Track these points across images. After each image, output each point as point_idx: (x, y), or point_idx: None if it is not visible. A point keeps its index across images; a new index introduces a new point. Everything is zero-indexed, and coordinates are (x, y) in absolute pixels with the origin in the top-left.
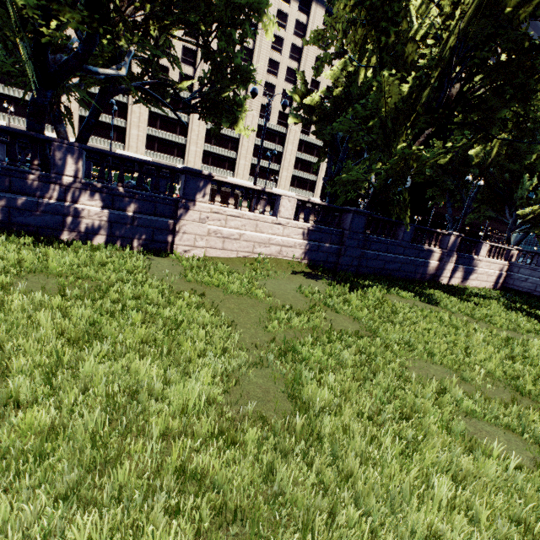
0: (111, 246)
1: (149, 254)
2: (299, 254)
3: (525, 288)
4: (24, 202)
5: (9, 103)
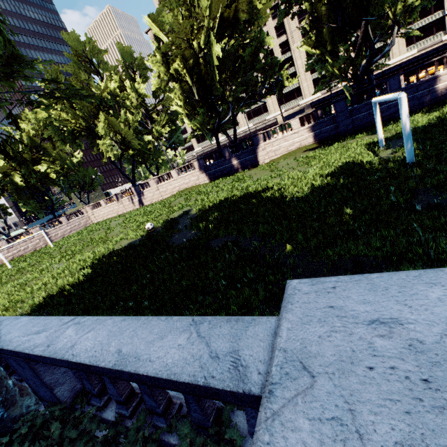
0: (242, 171)
1: (252, 168)
2: (311, 140)
3: None
4: (223, 168)
5: None
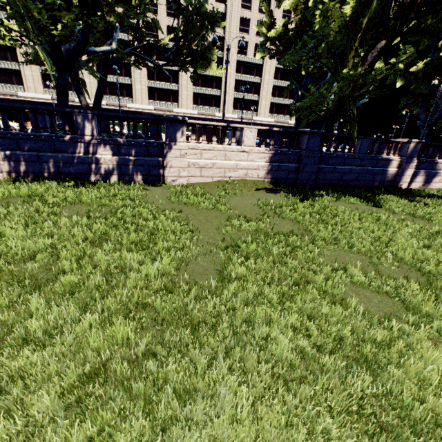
0: (122, 182)
1: (148, 185)
2: (263, 174)
3: None
4: (65, 158)
5: (50, 80)
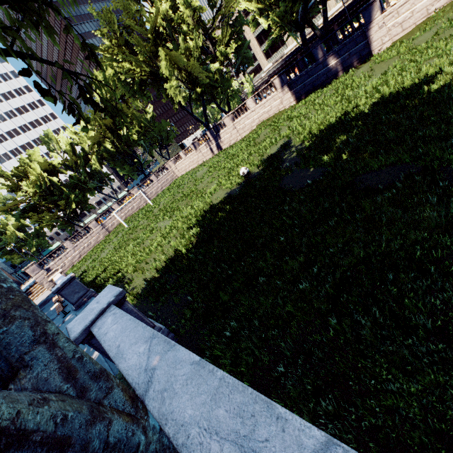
0: (345, 73)
1: (361, 65)
2: None
3: None
4: (314, 78)
5: None
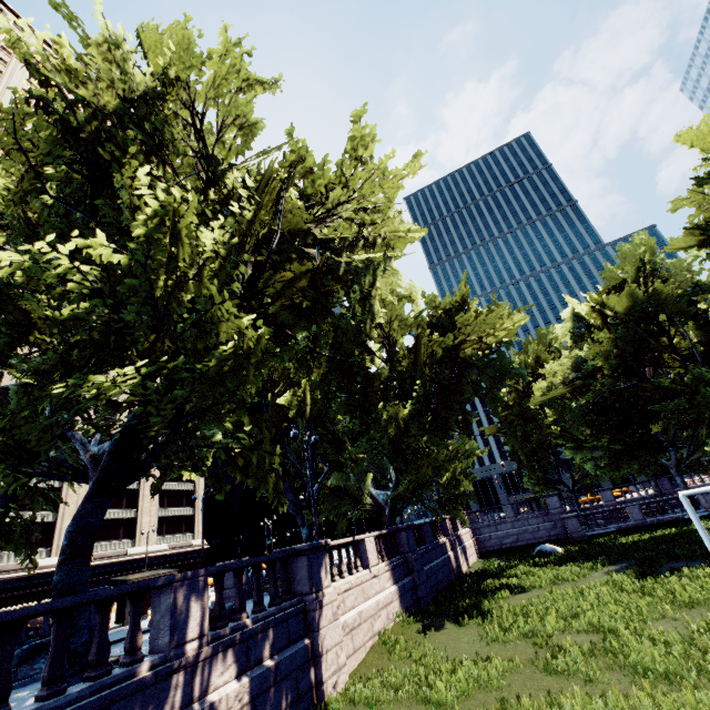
0: None
1: None
2: (398, 607)
3: (495, 546)
4: None
5: None
